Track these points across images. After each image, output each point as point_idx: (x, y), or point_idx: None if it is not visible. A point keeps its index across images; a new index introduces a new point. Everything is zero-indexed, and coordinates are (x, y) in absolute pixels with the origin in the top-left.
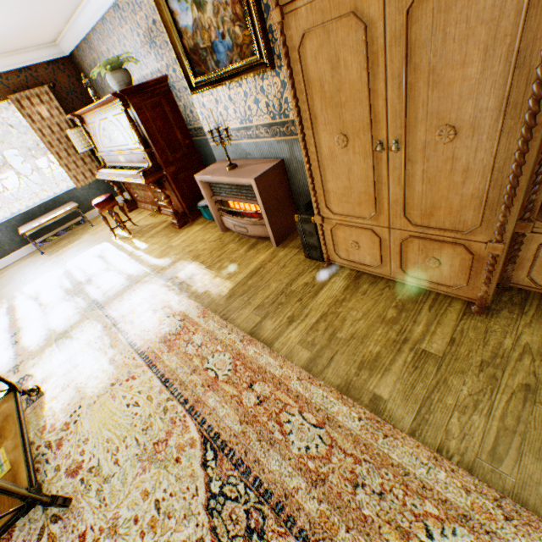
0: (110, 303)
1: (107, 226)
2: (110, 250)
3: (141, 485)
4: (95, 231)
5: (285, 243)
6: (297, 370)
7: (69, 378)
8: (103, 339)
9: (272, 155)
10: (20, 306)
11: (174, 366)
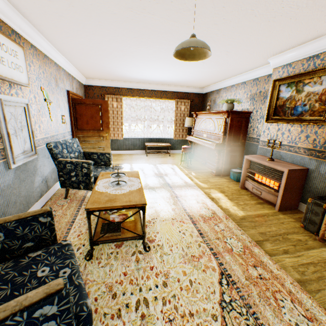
0: (174, 187)
1: (176, 159)
2: (177, 168)
3: (181, 268)
4: (170, 158)
5: (284, 212)
6: (290, 279)
7: (152, 205)
8: (169, 199)
9: (300, 163)
10: (135, 169)
11: (206, 230)
